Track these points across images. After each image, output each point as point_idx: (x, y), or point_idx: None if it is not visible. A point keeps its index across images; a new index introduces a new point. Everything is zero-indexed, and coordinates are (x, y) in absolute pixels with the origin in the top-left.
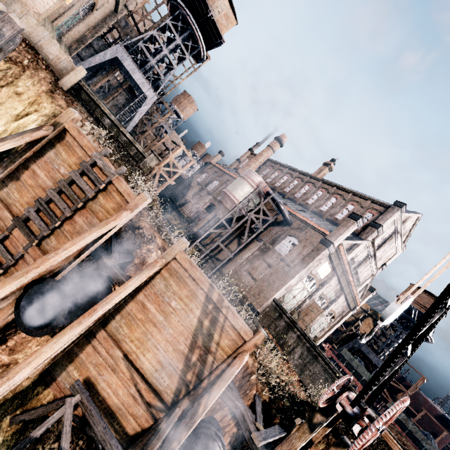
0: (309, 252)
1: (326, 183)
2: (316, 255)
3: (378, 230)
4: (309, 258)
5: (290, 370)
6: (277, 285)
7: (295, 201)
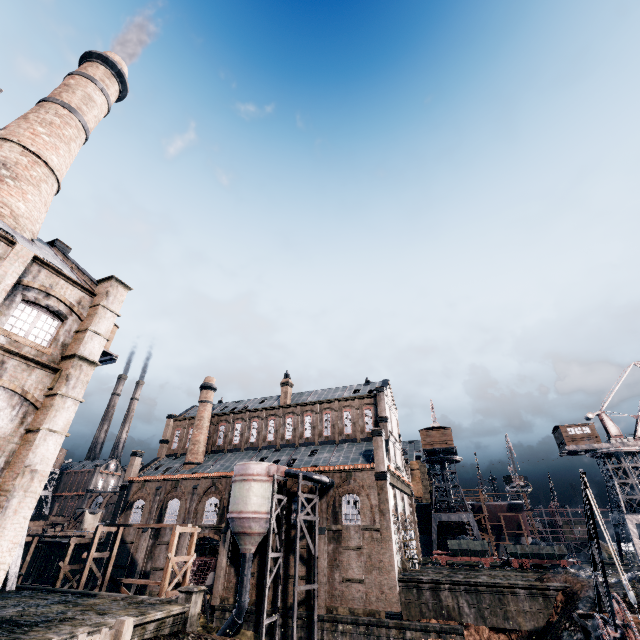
0: (378, 497)
1: (305, 405)
2: (386, 496)
3: (388, 422)
4: (384, 504)
5: (477, 629)
6: (388, 562)
7: (293, 444)
